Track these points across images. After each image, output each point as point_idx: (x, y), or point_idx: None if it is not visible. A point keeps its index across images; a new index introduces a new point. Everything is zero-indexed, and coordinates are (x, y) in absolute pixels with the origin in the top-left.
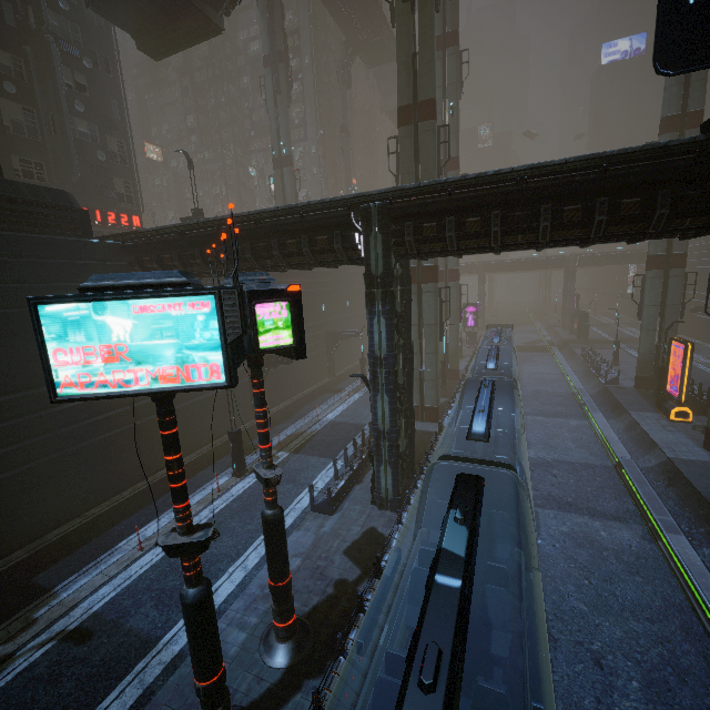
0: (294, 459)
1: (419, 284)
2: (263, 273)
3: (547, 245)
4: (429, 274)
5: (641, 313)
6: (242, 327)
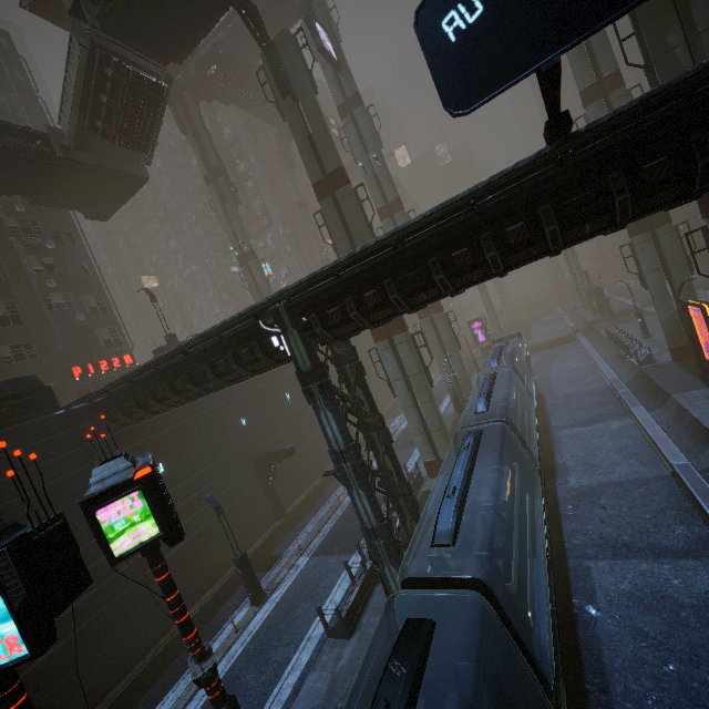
0: (314, 565)
1: (389, 338)
2: (117, 460)
3: (460, 290)
4: (395, 325)
5: (645, 282)
6: (27, 586)
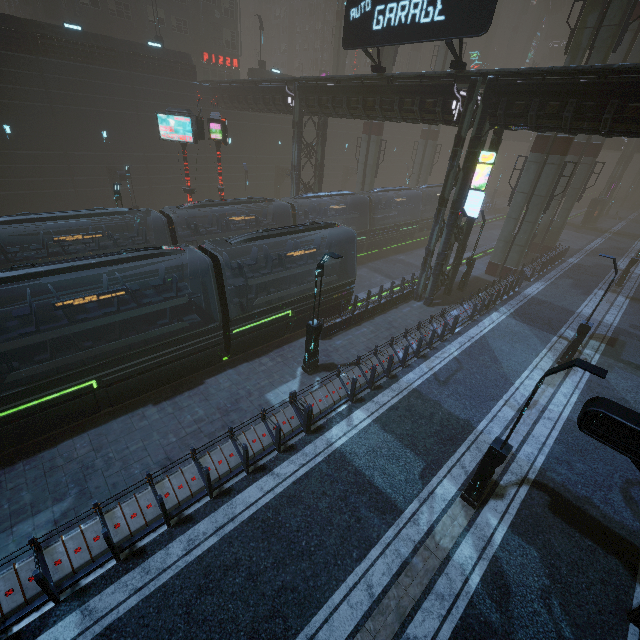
0: None
1: (369, 135)
2: (218, 113)
3: (358, 117)
4: (376, 129)
5: None
6: (196, 128)
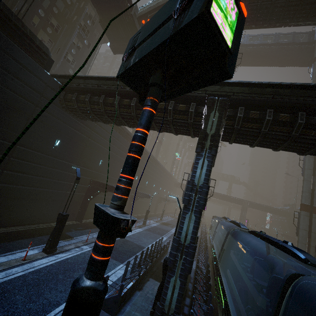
0: None
1: None
2: None
3: None
4: None
5: (298, 232)
6: None
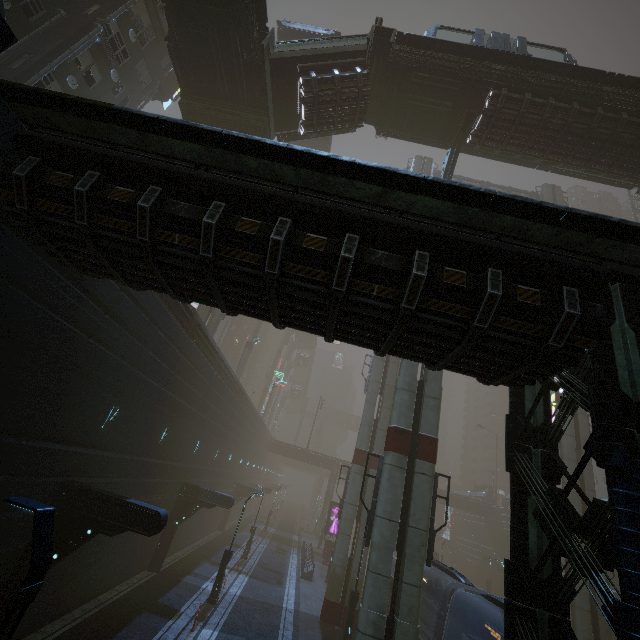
0: None
1: (414, 457)
2: None
3: None
4: (428, 448)
5: None
6: None
